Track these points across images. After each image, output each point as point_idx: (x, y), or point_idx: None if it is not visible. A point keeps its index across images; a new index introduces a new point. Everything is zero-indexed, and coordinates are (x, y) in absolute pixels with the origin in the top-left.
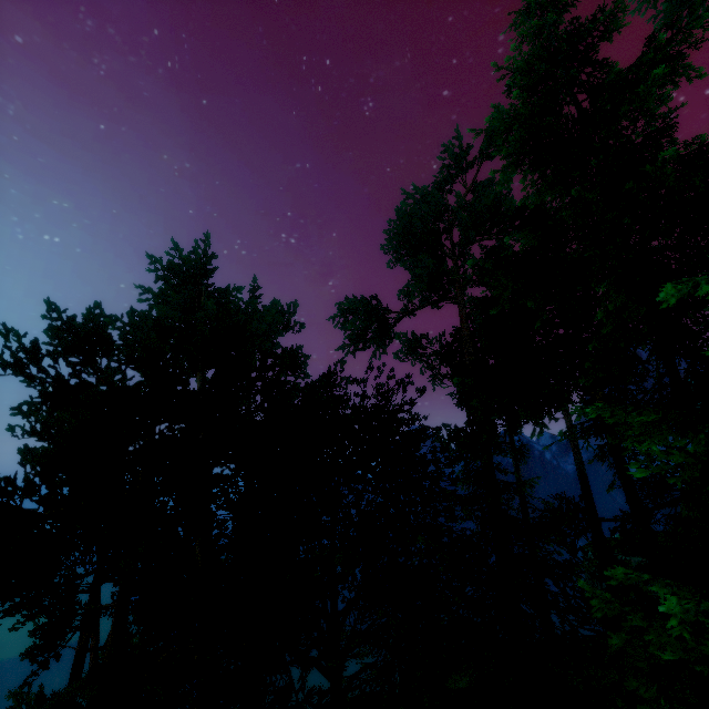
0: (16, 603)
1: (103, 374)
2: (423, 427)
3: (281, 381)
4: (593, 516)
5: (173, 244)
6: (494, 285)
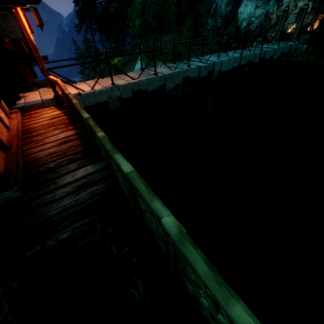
0: (78, 28)
1: None
2: None
3: None
4: None
5: None
6: None
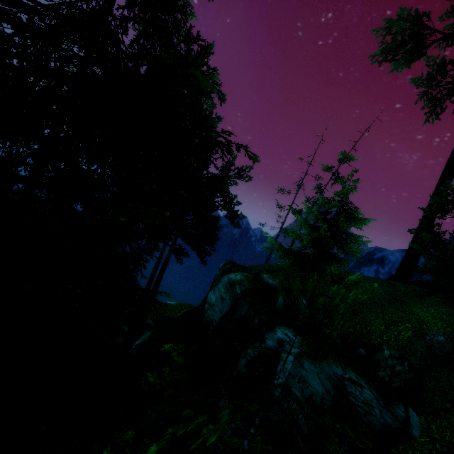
0: None
1: None
2: None
3: None
4: None
5: None
6: None
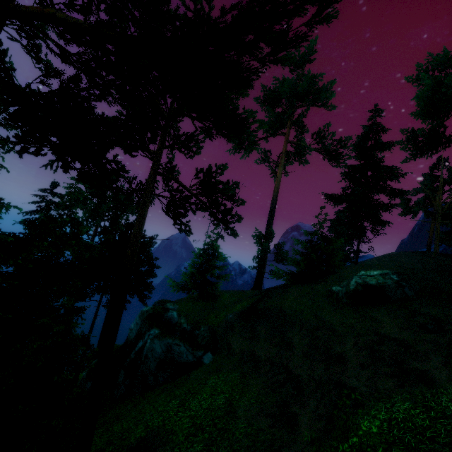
0: None
1: None
2: None
3: None
4: (88, 343)
5: None
6: None
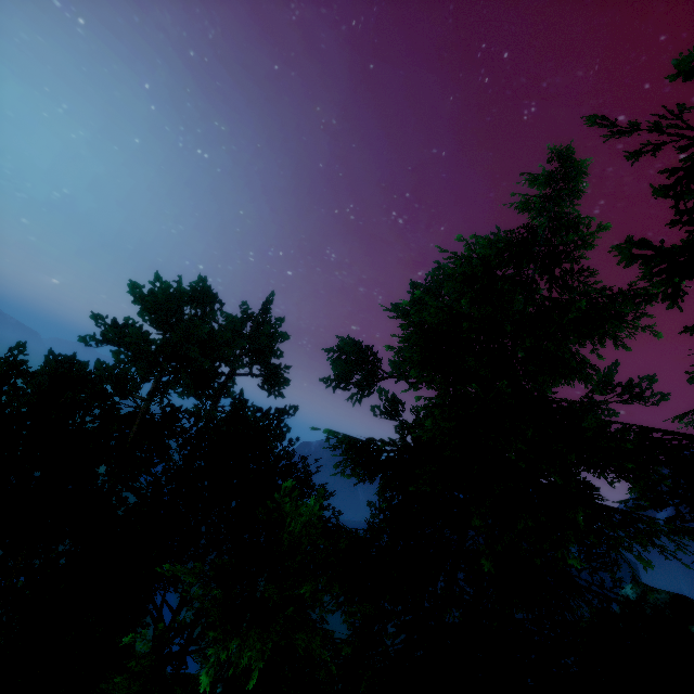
0: None
1: (2, 404)
2: (322, 505)
3: (240, 400)
4: None
5: (158, 276)
6: (348, 453)
